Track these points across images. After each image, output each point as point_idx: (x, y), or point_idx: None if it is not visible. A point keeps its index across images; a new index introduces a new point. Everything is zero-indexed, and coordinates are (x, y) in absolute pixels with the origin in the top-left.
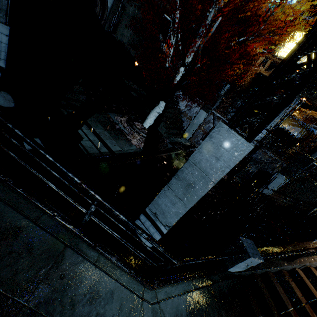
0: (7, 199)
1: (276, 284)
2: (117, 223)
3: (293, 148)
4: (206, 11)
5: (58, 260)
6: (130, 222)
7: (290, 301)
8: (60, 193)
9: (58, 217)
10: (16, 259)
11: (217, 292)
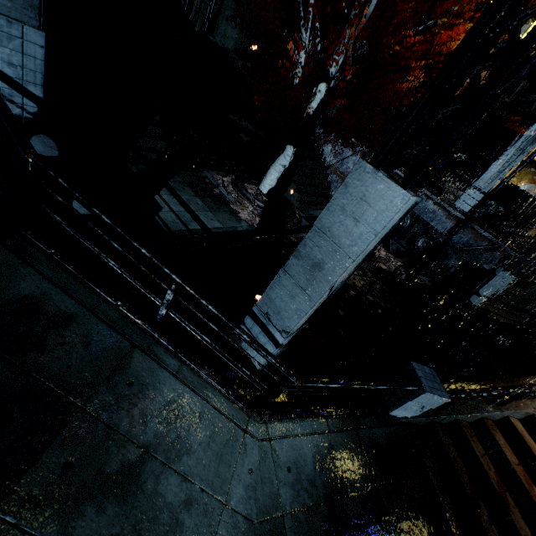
0: (54, 278)
1: (472, 439)
2: (206, 320)
3: (529, 223)
4: None
5: (123, 362)
6: (223, 316)
7: (493, 466)
8: (125, 277)
9: (122, 308)
10: (69, 352)
11: (367, 440)
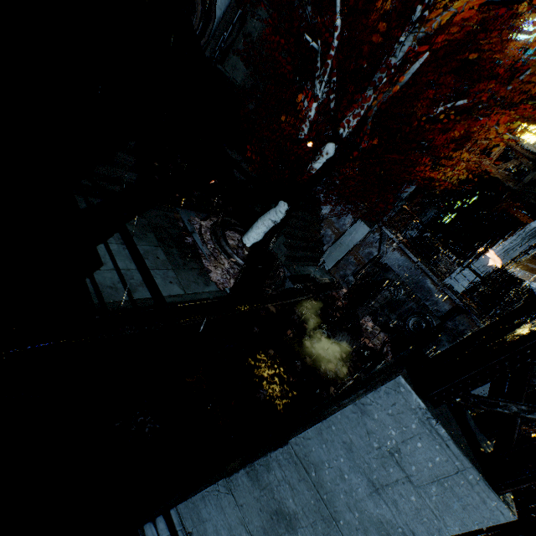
0: None
1: None
2: None
3: None
4: (393, 43)
5: None
6: None
7: None
8: None
9: None
10: None
11: None
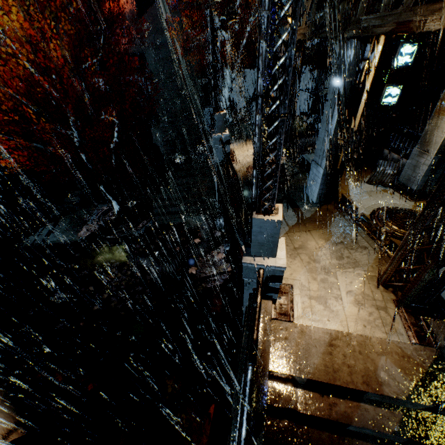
0: None
1: None
2: None
3: None
4: None
5: None
6: None
7: None
8: None
9: None
10: None
11: None
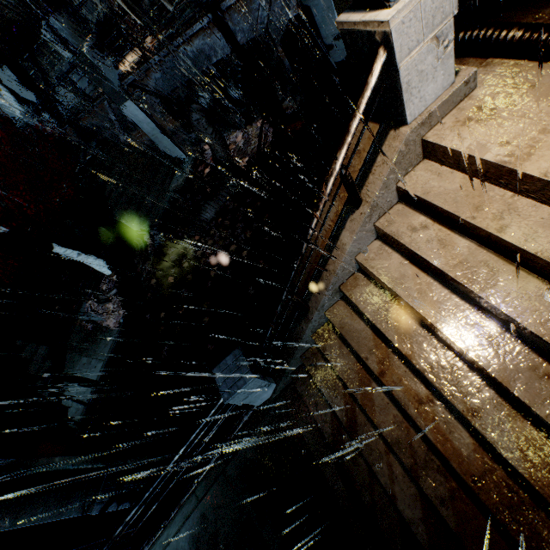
0: None
1: (316, 370)
2: None
3: None
4: None
5: None
6: None
7: (342, 385)
8: None
9: None
10: None
11: (234, 472)
